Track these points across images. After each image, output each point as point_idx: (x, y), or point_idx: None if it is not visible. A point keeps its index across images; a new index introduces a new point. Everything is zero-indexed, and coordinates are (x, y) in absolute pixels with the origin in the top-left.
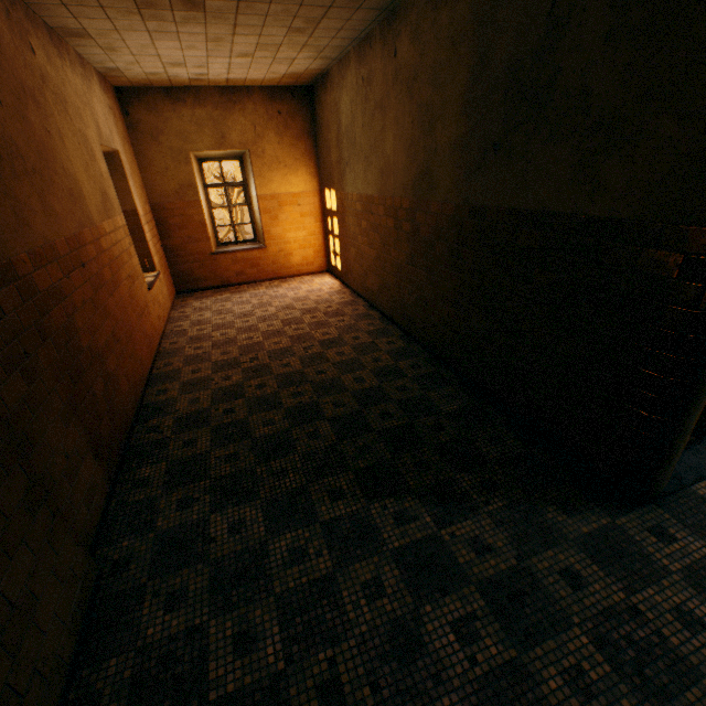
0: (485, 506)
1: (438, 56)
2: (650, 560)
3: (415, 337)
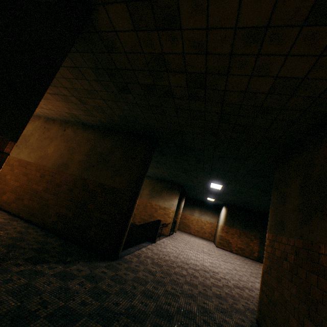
0: (79, 263)
1: (81, 140)
2: (119, 267)
3: (34, 222)
